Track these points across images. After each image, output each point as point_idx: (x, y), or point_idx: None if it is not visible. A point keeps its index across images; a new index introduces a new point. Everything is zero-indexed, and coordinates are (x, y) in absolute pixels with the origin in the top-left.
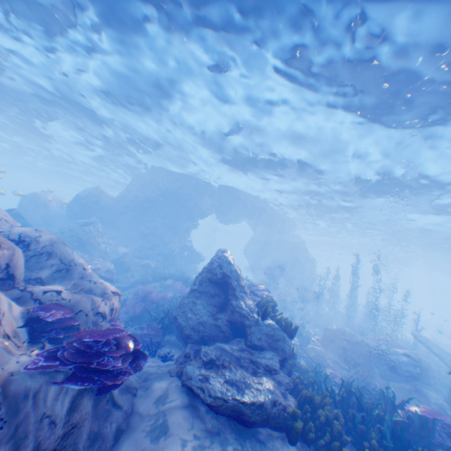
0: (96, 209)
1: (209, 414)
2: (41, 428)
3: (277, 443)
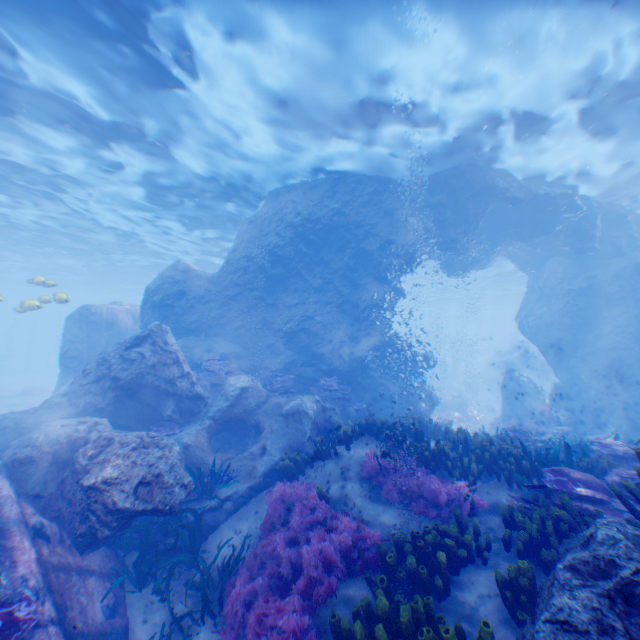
0: (182, 308)
1: None
2: None
3: None
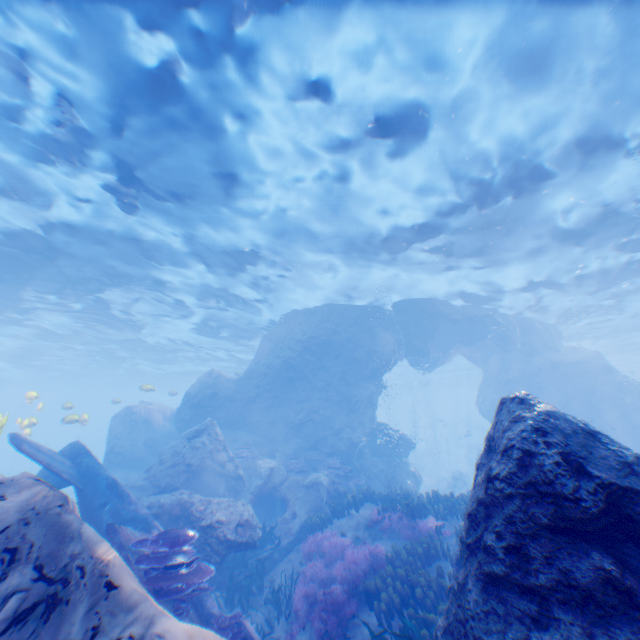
0: (214, 406)
1: None
2: None
3: None
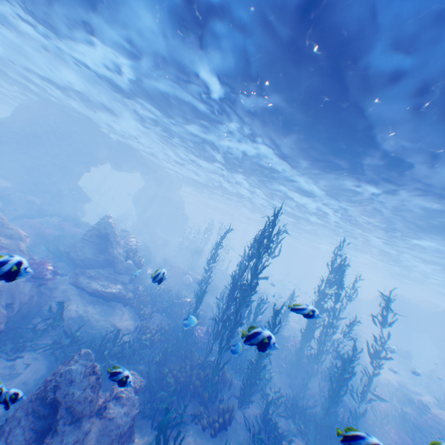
0: None
1: (90, 296)
2: (20, 295)
3: (119, 306)
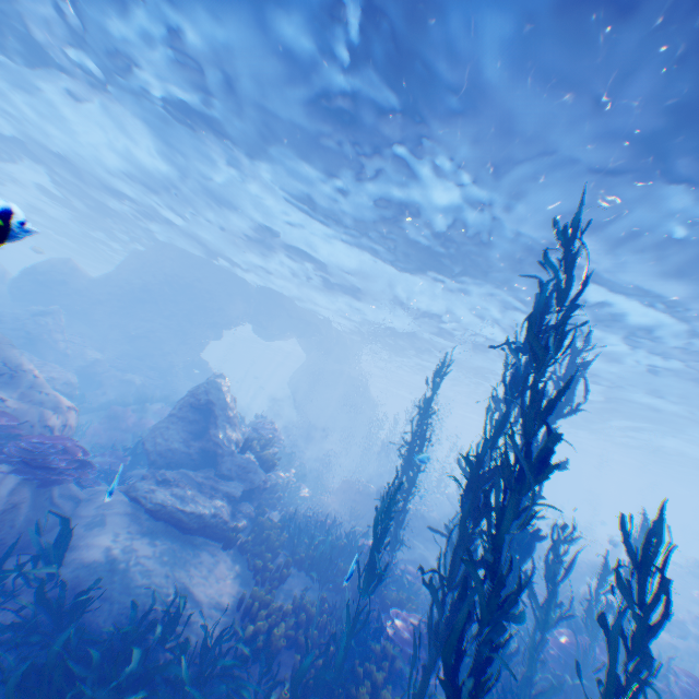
0: (60, 291)
1: (149, 518)
2: None
3: (210, 547)
